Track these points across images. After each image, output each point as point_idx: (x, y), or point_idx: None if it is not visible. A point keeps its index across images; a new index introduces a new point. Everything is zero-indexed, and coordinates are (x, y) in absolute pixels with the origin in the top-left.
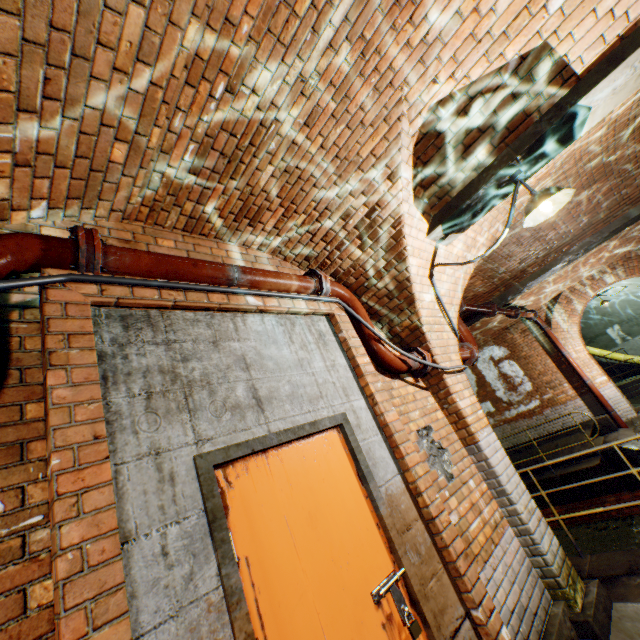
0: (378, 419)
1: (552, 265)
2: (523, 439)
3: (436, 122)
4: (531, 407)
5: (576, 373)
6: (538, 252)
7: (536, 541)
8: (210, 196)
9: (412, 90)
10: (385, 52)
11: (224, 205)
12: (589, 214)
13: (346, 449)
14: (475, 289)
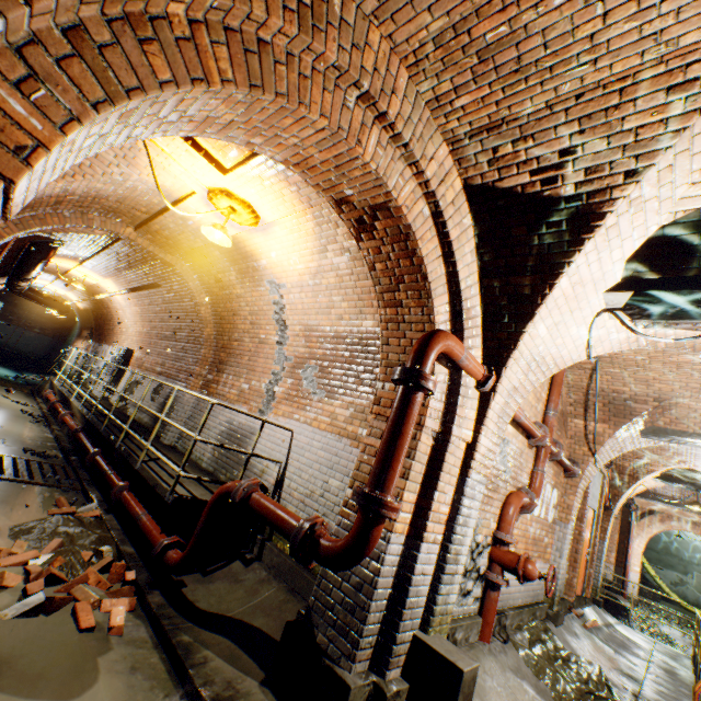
0: (596, 514)
1: (675, 505)
2: None
3: (690, 468)
4: None
5: (625, 554)
6: (676, 495)
7: (598, 576)
8: None
9: (692, 463)
10: (695, 458)
11: None
12: None
13: (591, 517)
14: None
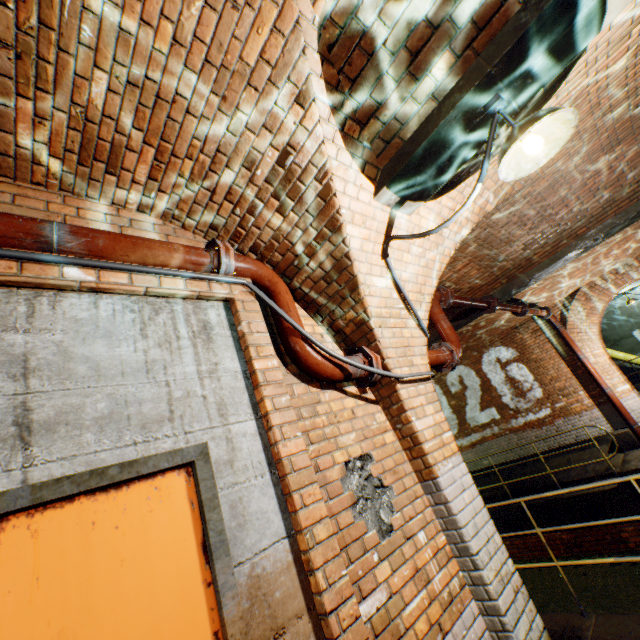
0: (272, 450)
1: (565, 252)
2: (531, 451)
3: (357, 4)
4: (541, 416)
5: (594, 380)
6: (547, 236)
7: (507, 627)
8: (16, 118)
9: None
10: None
11: (50, 136)
12: (611, 187)
13: (194, 502)
14: (471, 280)
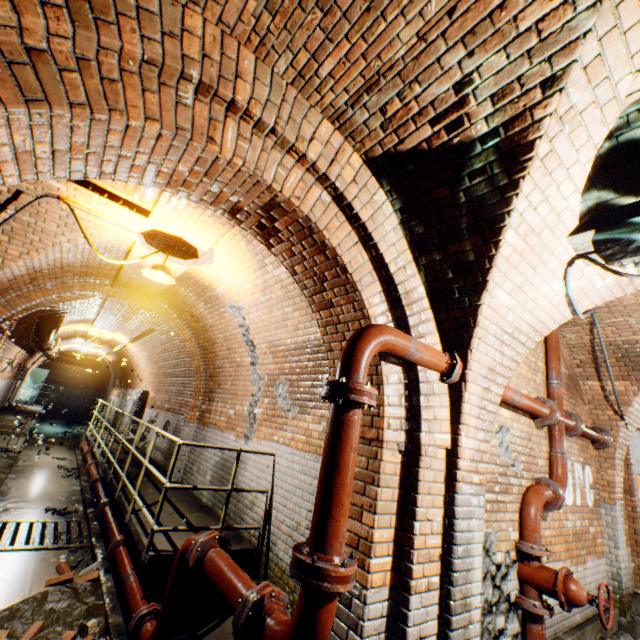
0: None
1: None
2: None
3: None
4: None
5: None
6: None
7: None
8: None
9: None
10: None
11: None
12: None
13: None
14: None
